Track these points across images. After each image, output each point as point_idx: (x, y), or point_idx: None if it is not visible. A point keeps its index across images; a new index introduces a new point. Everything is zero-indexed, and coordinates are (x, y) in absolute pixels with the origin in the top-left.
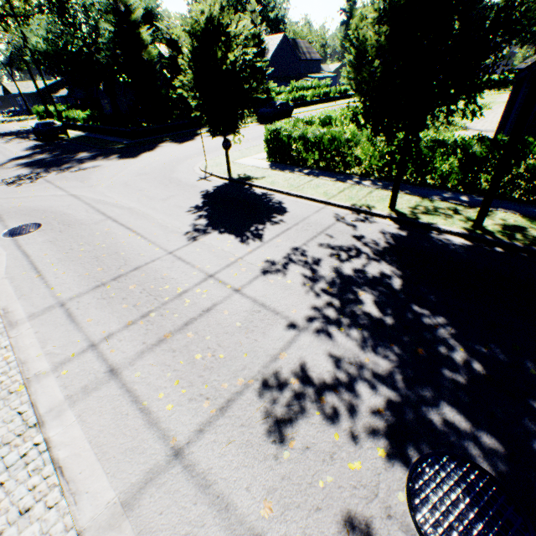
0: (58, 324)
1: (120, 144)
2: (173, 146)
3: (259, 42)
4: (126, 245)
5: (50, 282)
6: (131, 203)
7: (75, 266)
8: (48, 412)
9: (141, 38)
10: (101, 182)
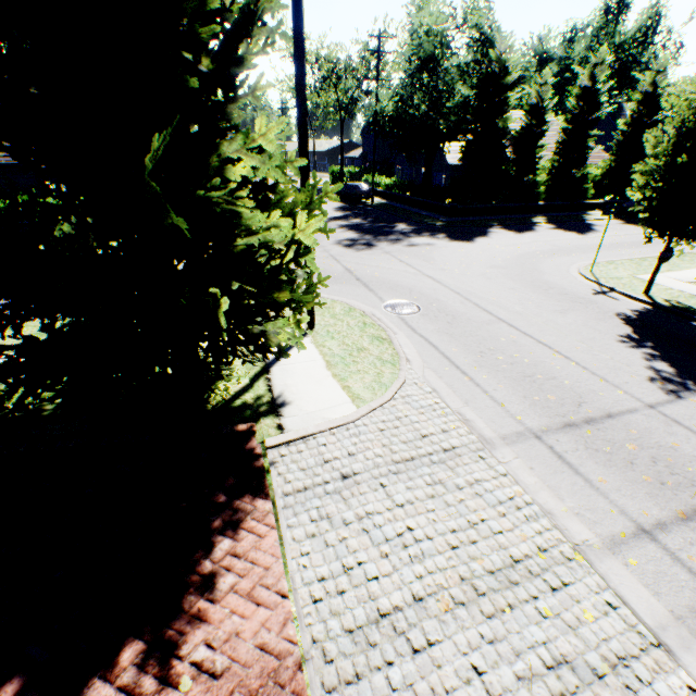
0: (554, 467)
1: (437, 220)
2: (511, 235)
3: (652, 111)
4: (561, 370)
5: (491, 393)
6: (516, 306)
7: (508, 380)
8: (659, 628)
9: (505, 104)
10: (450, 266)
